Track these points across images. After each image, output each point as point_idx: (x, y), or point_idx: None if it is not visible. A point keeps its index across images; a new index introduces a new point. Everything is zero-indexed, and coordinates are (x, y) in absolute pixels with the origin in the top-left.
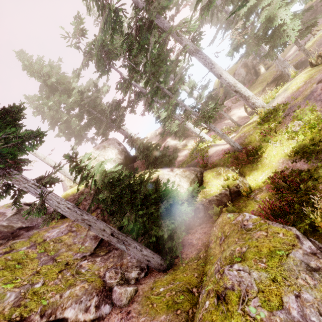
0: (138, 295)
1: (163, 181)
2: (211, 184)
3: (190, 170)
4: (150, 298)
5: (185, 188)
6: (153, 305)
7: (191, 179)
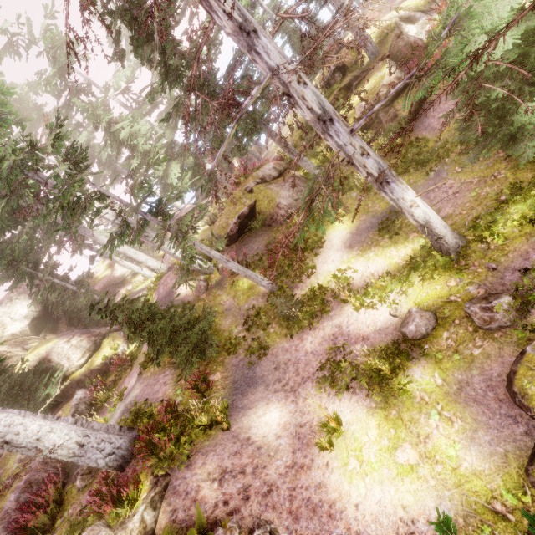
0: (0, 458)
1: (55, 355)
2: (102, 353)
3: (92, 336)
4: (7, 458)
5: (75, 361)
6: (6, 461)
7: (86, 348)
